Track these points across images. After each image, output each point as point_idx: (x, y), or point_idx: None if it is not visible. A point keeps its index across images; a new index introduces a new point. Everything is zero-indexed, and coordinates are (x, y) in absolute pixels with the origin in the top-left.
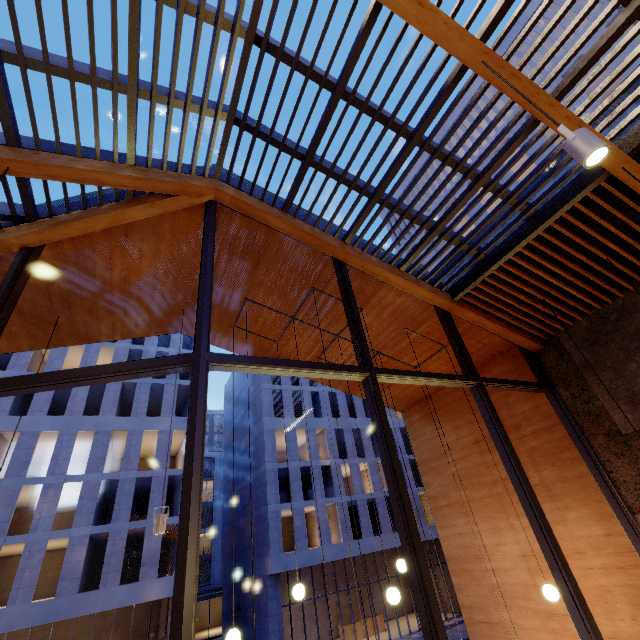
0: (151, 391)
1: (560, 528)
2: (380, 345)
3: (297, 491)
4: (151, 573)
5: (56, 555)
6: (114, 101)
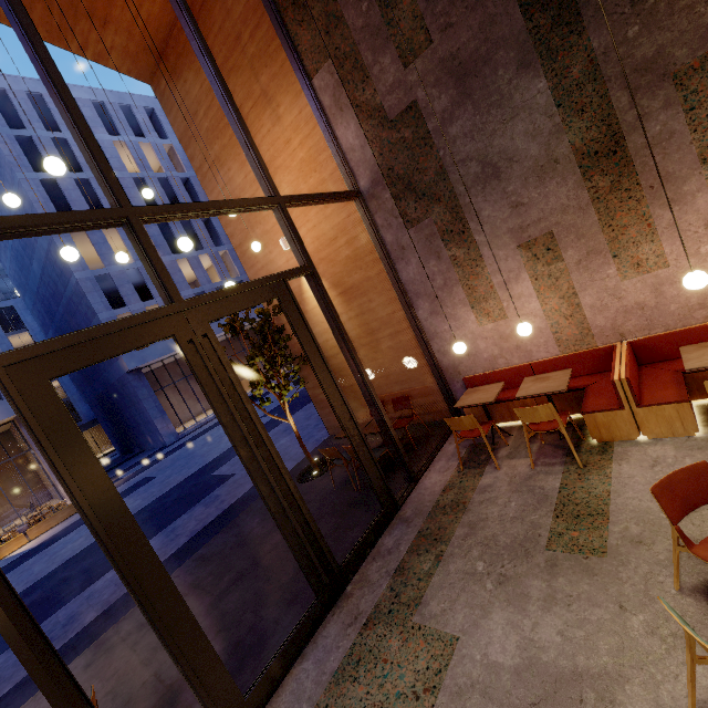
0: None
1: (277, 129)
2: None
3: (130, 295)
4: None
5: None
6: None
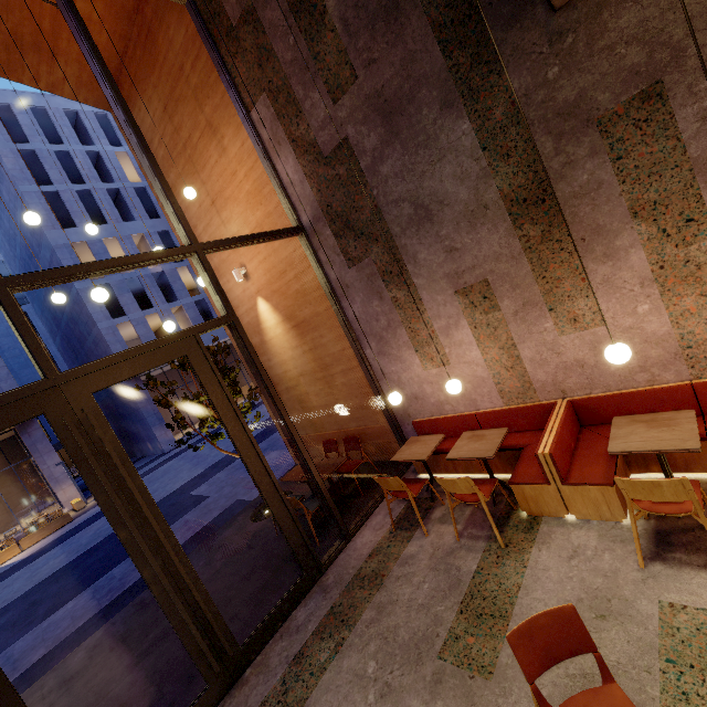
0: None
1: (223, 160)
2: None
3: (130, 304)
4: None
5: None
6: None
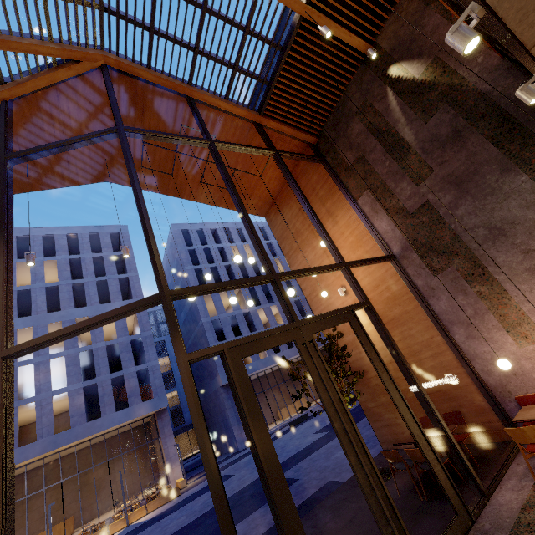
0: (97, 288)
1: (335, 227)
2: (234, 163)
3: (229, 332)
4: (136, 400)
5: (60, 417)
6: None
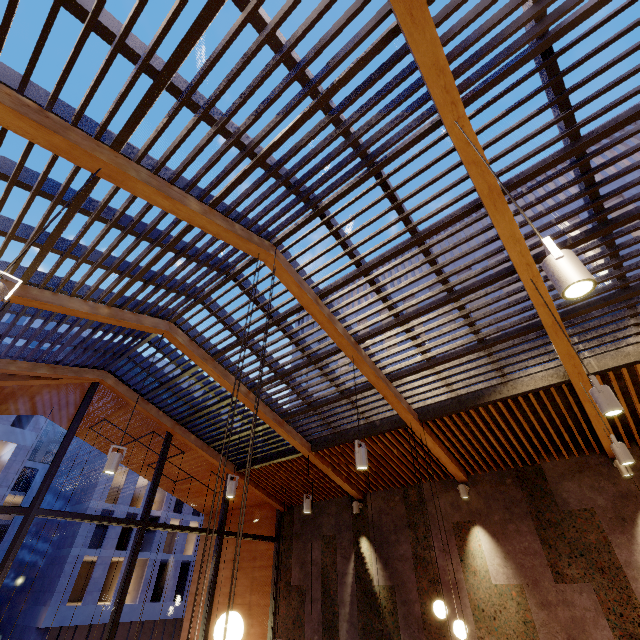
0: None
1: (244, 638)
2: (194, 473)
3: (113, 538)
4: None
5: None
6: (50, 349)
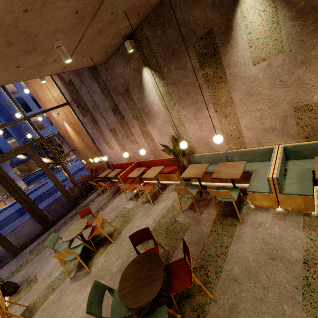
0: None
1: None
2: None
3: (33, 105)
4: None
5: None
6: None
